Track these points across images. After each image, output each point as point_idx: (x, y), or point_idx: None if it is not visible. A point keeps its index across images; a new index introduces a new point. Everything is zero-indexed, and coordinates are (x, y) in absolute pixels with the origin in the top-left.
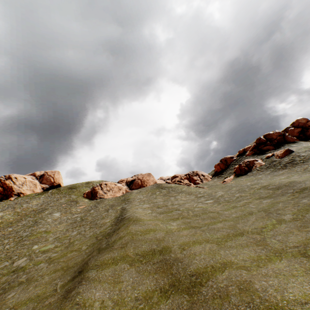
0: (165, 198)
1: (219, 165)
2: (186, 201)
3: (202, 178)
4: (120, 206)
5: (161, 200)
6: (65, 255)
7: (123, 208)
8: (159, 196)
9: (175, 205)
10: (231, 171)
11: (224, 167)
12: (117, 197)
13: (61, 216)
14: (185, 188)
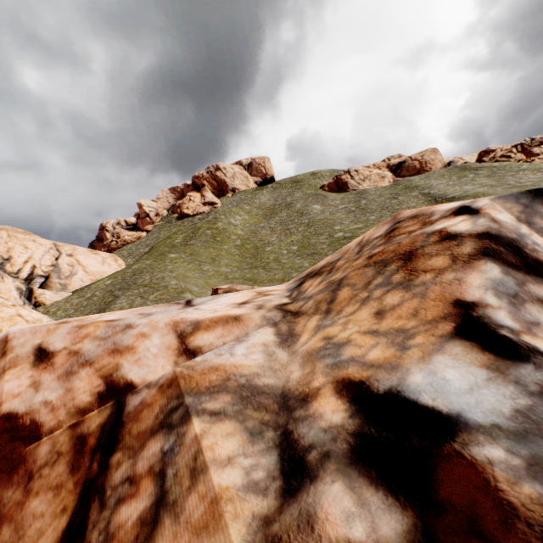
0: (495, 178)
1: None
2: (542, 178)
3: None
4: (415, 193)
5: (487, 181)
6: None
7: (425, 193)
8: (478, 178)
9: (525, 183)
10: None
11: None
12: (387, 187)
13: (325, 208)
14: (524, 165)
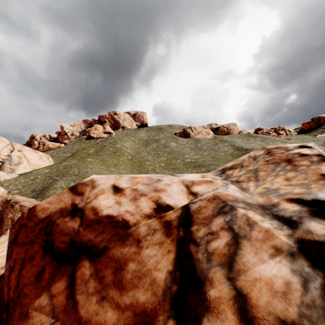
0: (264, 142)
1: (308, 123)
2: None
3: (287, 133)
4: (226, 144)
5: (261, 143)
6: (218, 159)
7: (231, 145)
8: (256, 141)
9: None
10: (322, 130)
11: (314, 126)
12: (211, 139)
13: (178, 145)
14: (277, 138)
